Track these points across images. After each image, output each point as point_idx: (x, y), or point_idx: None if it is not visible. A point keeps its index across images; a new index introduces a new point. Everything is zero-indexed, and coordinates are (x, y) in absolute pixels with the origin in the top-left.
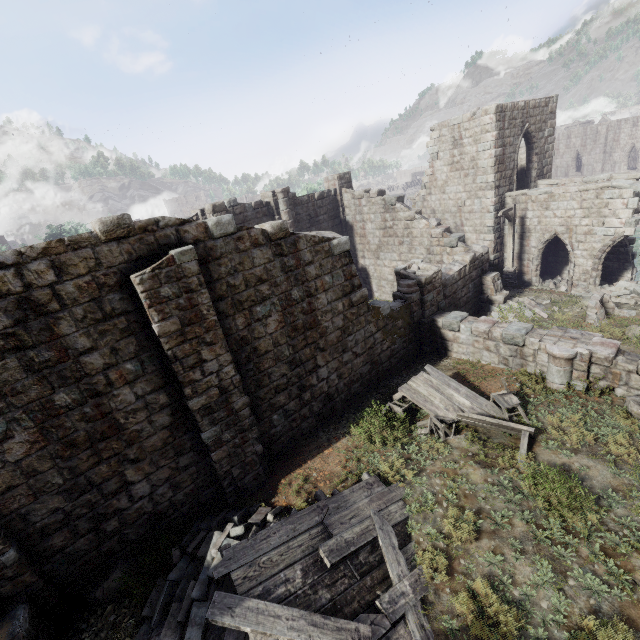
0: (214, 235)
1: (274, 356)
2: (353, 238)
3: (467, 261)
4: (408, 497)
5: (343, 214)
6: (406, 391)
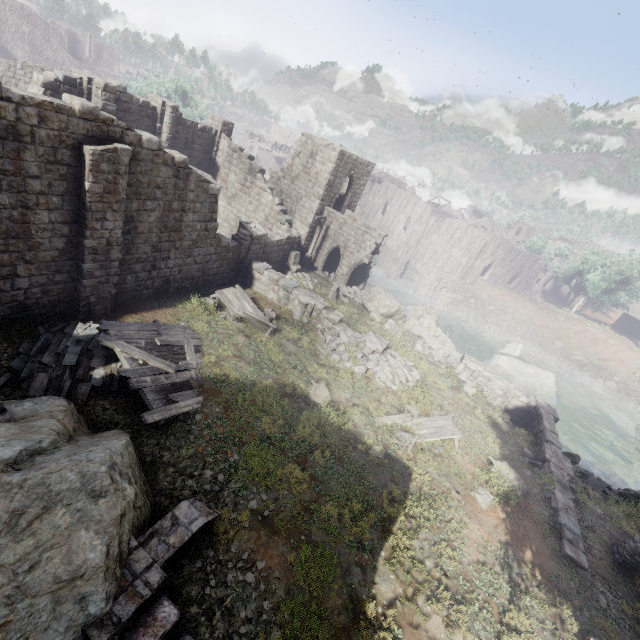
0: (143, 146)
1: (146, 238)
2: (216, 178)
3: (285, 237)
4: (204, 339)
5: (215, 154)
6: (220, 294)
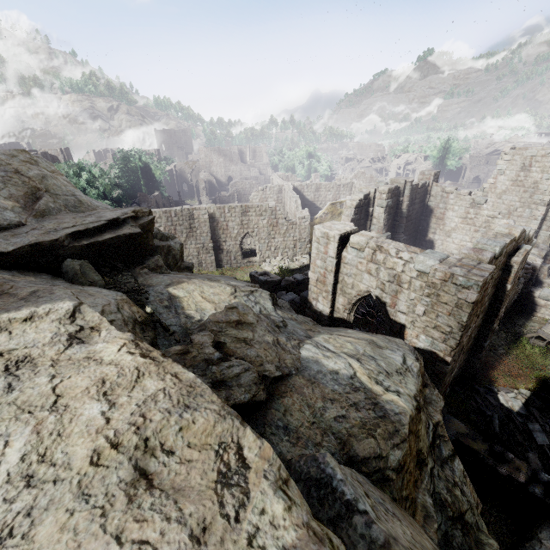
0: (525, 238)
1: None
2: (429, 218)
3: (542, 255)
4: None
5: (428, 200)
6: (542, 334)
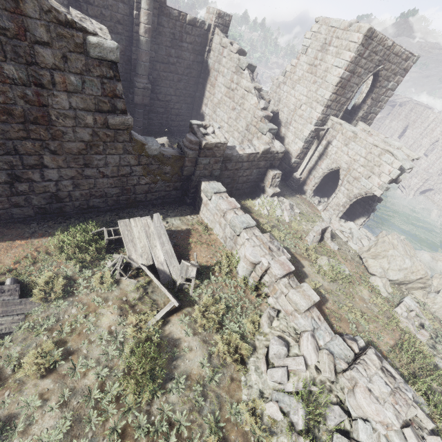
0: None
1: None
2: (206, 83)
3: (261, 150)
4: (33, 314)
5: (207, 55)
6: (123, 225)
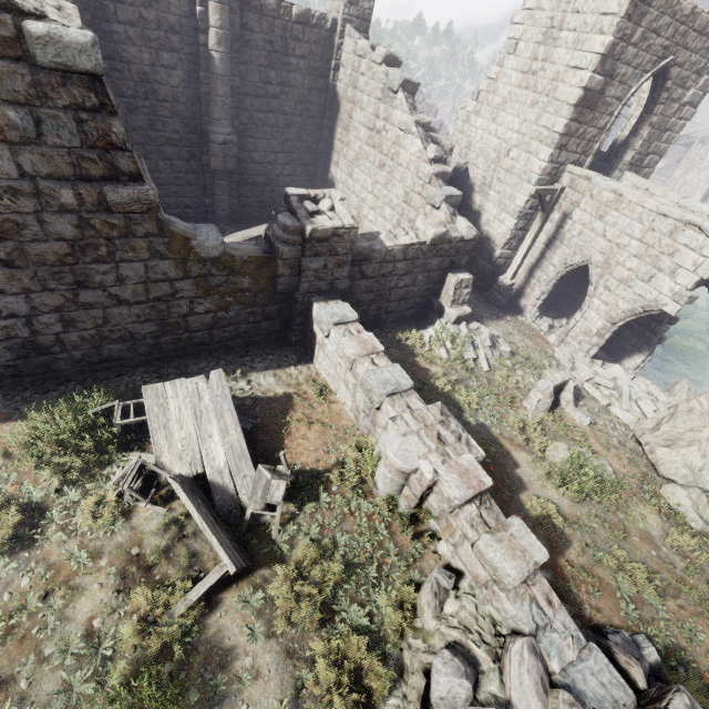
0: None
1: None
2: (335, 126)
3: (428, 237)
4: None
5: (334, 75)
6: (150, 396)
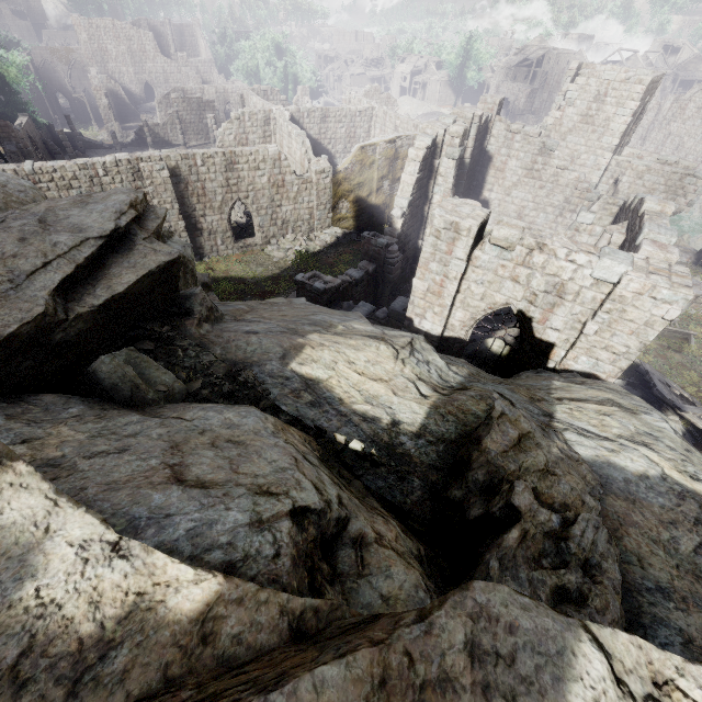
0: None
1: None
2: (487, 169)
3: None
4: (656, 368)
5: (487, 143)
6: None
